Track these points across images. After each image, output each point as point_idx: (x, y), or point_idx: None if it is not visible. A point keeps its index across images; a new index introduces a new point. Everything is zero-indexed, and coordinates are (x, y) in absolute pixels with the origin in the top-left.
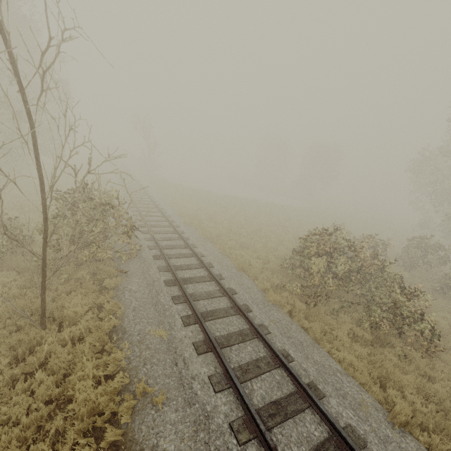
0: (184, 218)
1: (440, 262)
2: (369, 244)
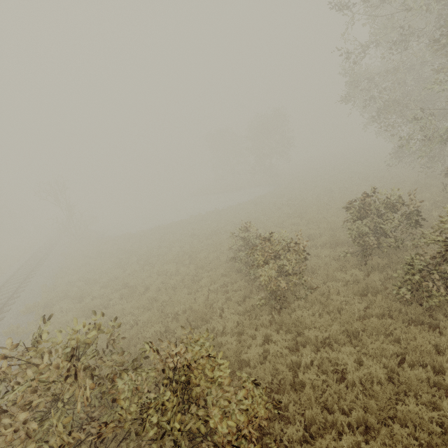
0: (32, 314)
1: (410, 225)
2: (262, 257)
